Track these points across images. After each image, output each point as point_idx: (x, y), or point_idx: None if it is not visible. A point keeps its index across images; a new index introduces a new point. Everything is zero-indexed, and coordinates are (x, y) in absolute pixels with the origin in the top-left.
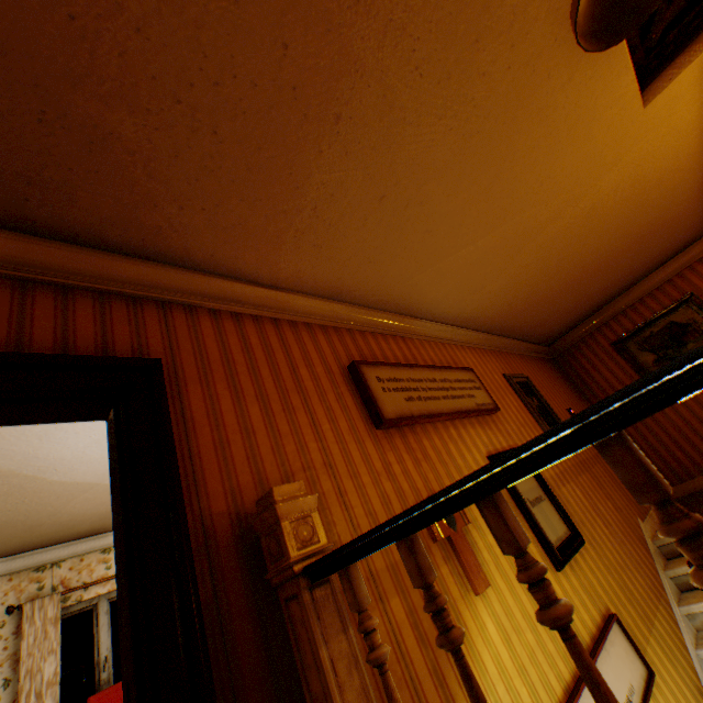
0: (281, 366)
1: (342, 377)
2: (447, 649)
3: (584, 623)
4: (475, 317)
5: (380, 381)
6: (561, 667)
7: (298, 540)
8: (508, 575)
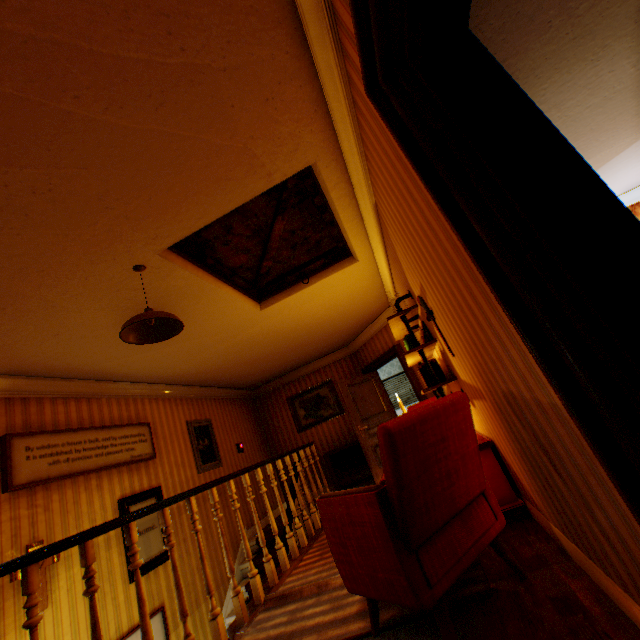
0: None
1: None
2: None
3: (132, 617)
4: (175, 379)
5: (30, 450)
6: None
7: None
8: (77, 594)
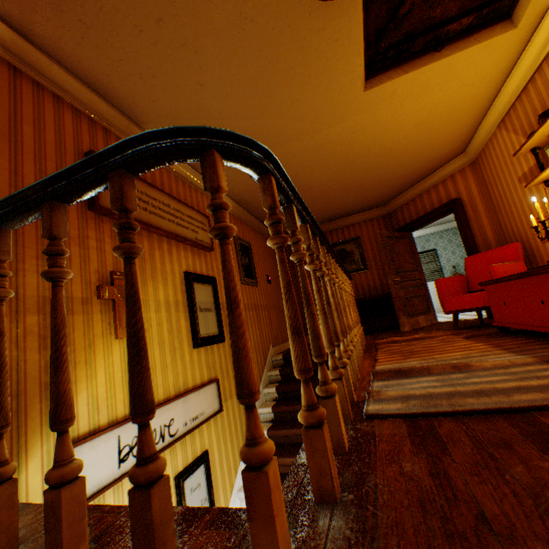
0: (0, 109)
1: (74, 157)
2: None
3: (195, 378)
4: (230, 186)
5: None
6: (161, 392)
7: None
8: (153, 338)
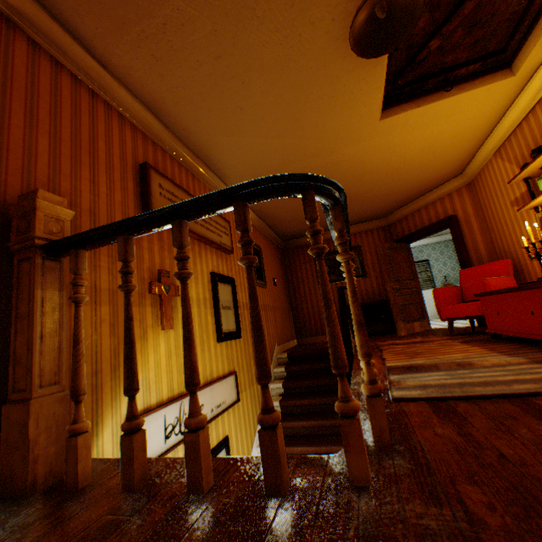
0: (84, 128)
1: (133, 168)
2: (123, 291)
3: (218, 369)
4: None
5: (161, 188)
6: None
7: (47, 229)
8: None
